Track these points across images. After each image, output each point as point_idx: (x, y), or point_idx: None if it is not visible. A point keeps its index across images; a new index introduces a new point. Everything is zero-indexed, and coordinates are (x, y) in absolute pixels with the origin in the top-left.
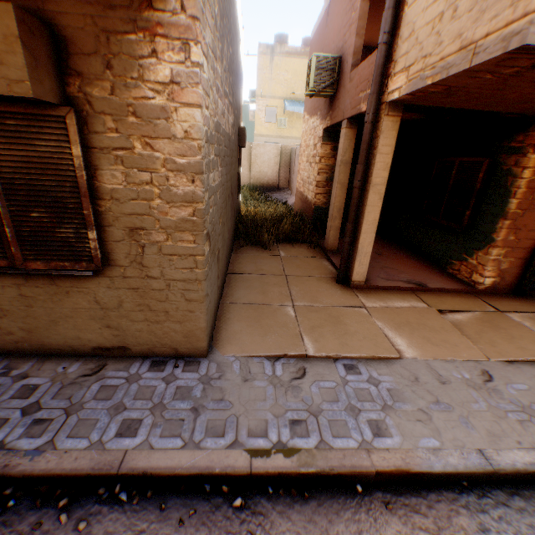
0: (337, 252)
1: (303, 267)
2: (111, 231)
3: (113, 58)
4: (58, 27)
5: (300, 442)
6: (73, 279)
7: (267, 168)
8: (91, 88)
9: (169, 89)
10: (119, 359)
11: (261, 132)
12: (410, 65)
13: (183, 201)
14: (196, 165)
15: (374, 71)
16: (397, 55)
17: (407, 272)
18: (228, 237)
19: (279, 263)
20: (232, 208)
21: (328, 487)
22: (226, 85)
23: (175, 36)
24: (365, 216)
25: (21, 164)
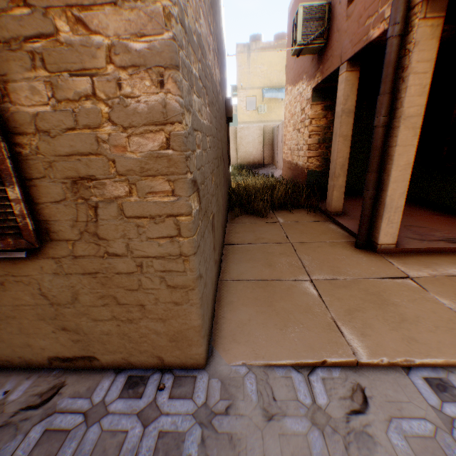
0: (342, 214)
1: (309, 233)
2: (45, 185)
3: None
4: None
5: None
6: (7, 264)
7: (251, 148)
8: None
9: None
10: (83, 374)
11: (243, 119)
12: None
13: (148, 122)
14: (163, 52)
15: None
16: None
17: (440, 229)
18: (222, 205)
19: (280, 230)
20: (224, 176)
21: None
22: (210, 20)
23: None
24: (394, 159)
25: None
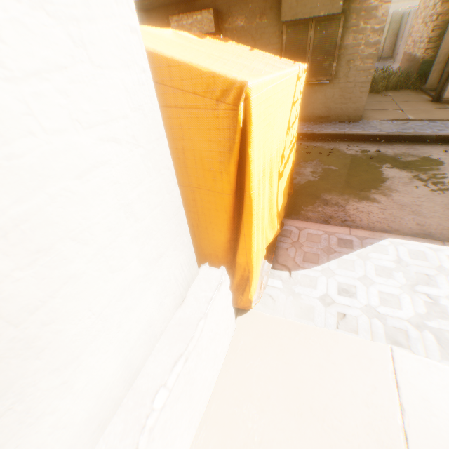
0: (434, 90)
1: (406, 99)
2: (340, 63)
3: None
4: None
5: (405, 131)
6: (319, 86)
7: None
8: (351, 5)
9: None
10: (326, 121)
11: None
12: None
13: (372, 46)
14: (382, 29)
15: None
16: None
17: None
18: None
19: (389, 98)
20: None
21: (414, 142)
22: None
23: None
24: None
25: (320, 40)
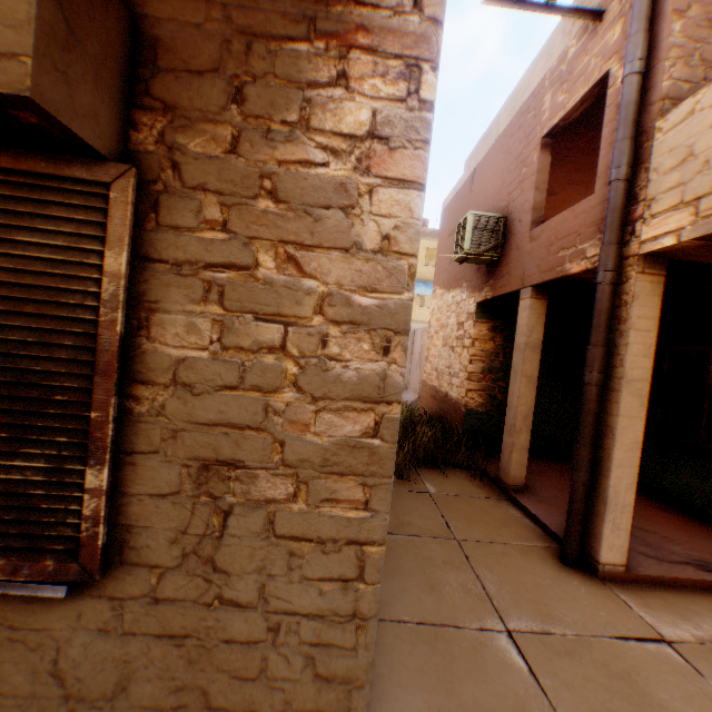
0: (525, 490)
1: (481, 521)
2: (150, 466)
3: (250, 83)
4: (146, 19)
5: None
6: (8, 600)
7: None
8: (187, 135)
9: (362, 149)
10: None
11: None
12: (696, 196)
13: (353, 396)
14: (398, 313)
15: (607, 213)
16: (651, 190)
17: (676, 539)
18: None
19: (434, 510)
20: None
21: None
22: None
23: (394, 51)
24: (617, 434)
25: None
